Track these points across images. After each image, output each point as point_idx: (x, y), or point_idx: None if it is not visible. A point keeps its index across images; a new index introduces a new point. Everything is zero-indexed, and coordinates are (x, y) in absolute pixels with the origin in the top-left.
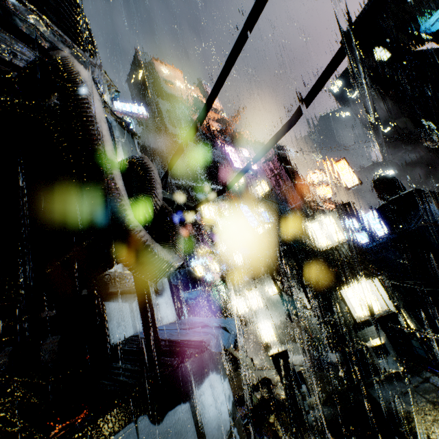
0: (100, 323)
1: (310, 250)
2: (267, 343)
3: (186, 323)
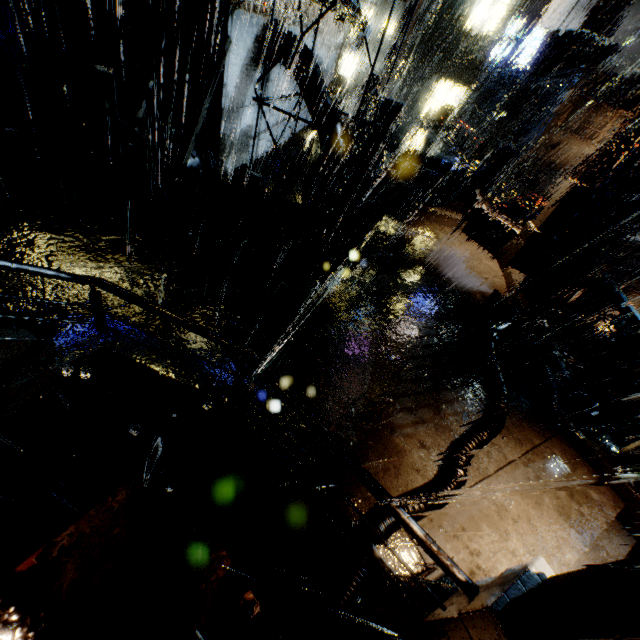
0: None
1: (460, 14)
2: (341, 76)
3: None
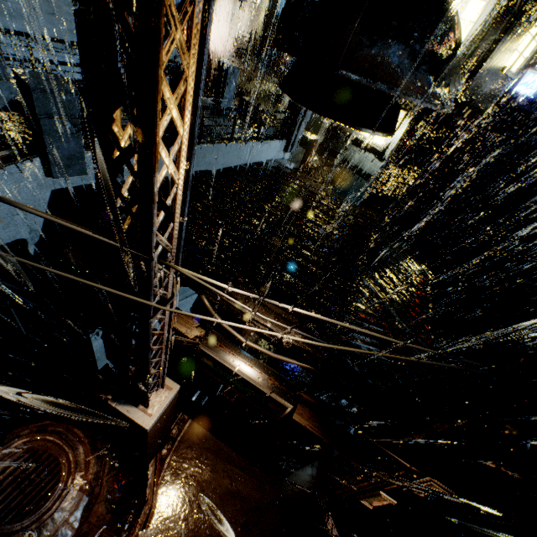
0: None
1: None
2: None
3: None
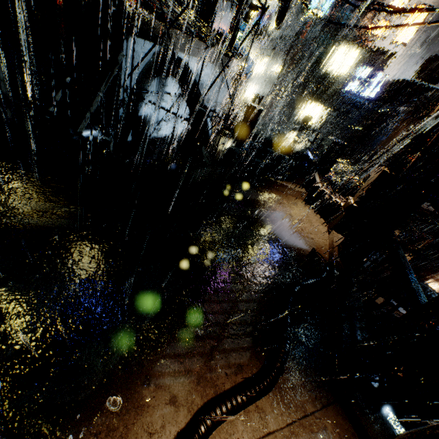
0: (212, 7)
1: (323, 62)
2: (245, 97)
3: (237, 43)
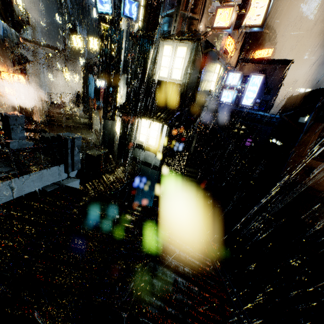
0: None
1: (147, 72)
2: None
3: None
